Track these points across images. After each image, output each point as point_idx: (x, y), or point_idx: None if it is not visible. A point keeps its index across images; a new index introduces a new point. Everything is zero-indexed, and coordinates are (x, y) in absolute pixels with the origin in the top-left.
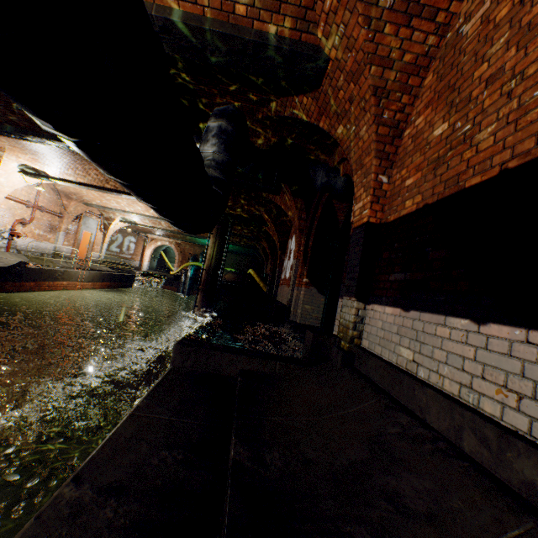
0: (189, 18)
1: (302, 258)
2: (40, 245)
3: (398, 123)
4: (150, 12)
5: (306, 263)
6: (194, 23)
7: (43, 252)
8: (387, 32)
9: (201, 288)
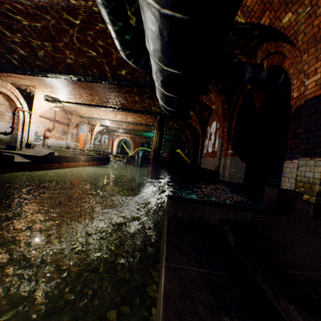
0: None
1: (226, 136)
2: (59, 143)
3: None
4: None
5: (229, 140)
6: None
7: (61, 146)
8: None
9: (151, 162)
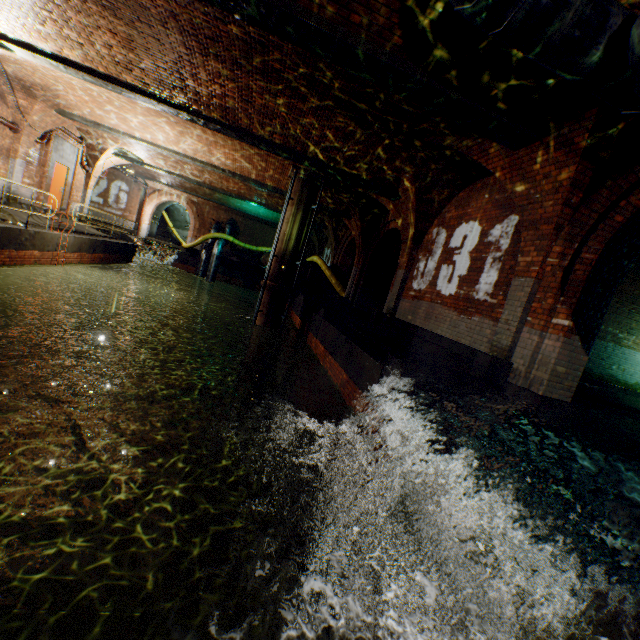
0: None
1: (559, 281)
2: None
3: None
4: None
5: (563, 290)
6: None
7: None
8: None
9: (269, 285)
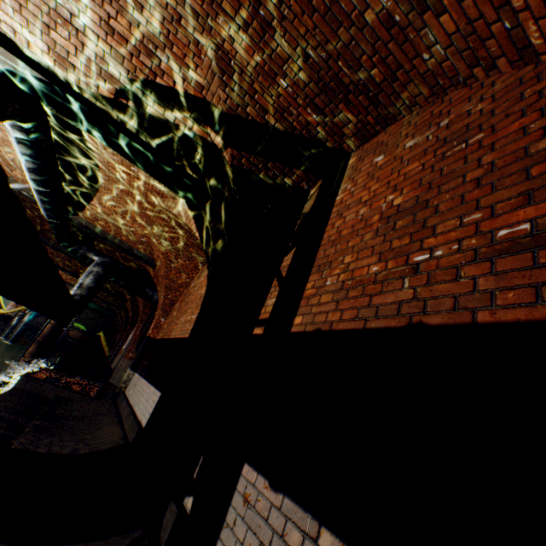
0: (101, 230)
1: (135, 339)
2: None
3: (175, 300)
4: (83, 222)
5: (137, 343)
6: (102, 233)
7: None
8: (173, 272)
9: (38, 340)
